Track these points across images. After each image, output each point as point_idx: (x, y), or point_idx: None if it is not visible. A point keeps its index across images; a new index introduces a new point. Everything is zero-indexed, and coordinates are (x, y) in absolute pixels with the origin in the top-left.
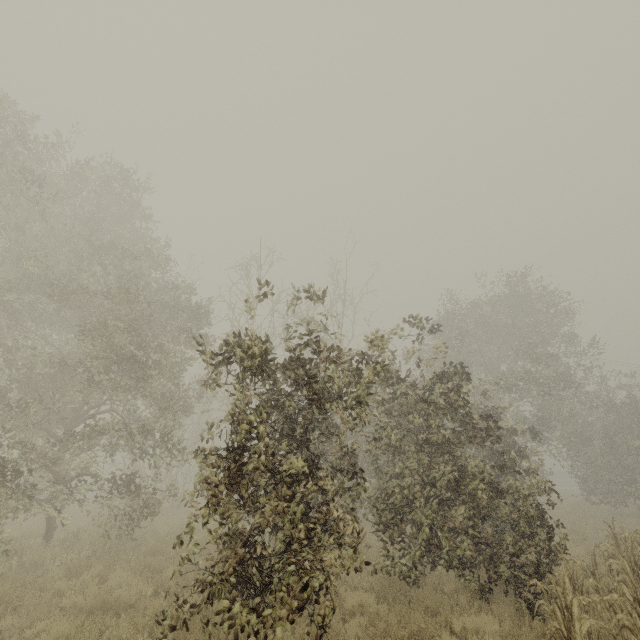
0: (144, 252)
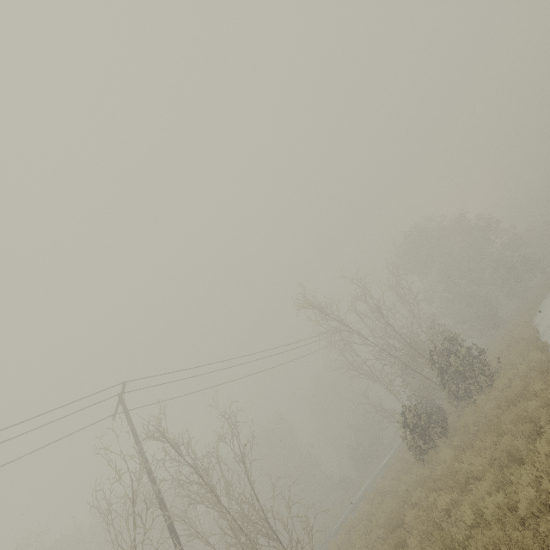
0: None
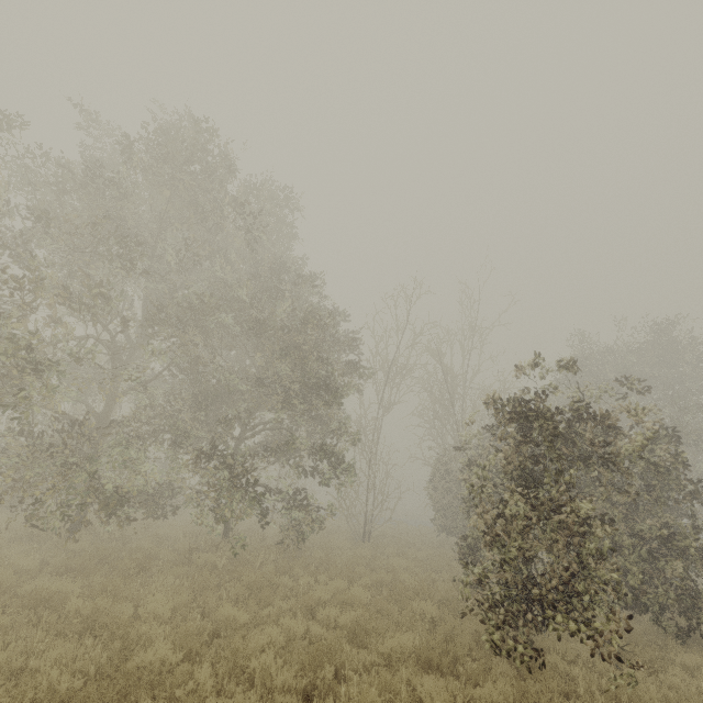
0: (306, 276)
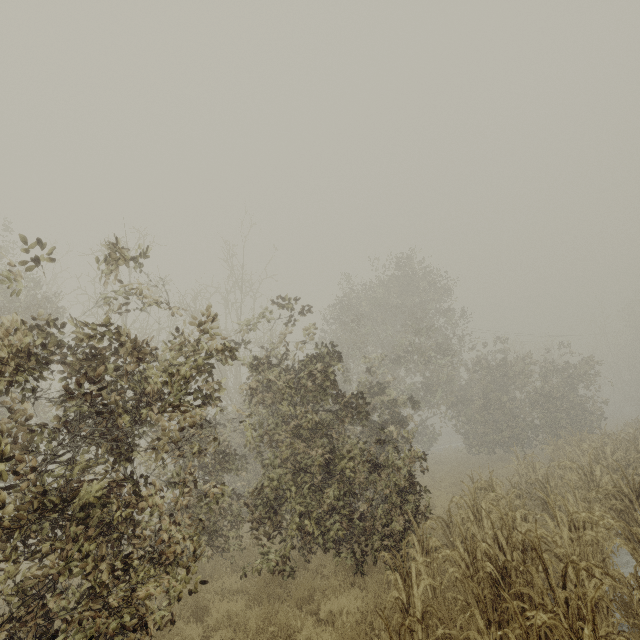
0: None
